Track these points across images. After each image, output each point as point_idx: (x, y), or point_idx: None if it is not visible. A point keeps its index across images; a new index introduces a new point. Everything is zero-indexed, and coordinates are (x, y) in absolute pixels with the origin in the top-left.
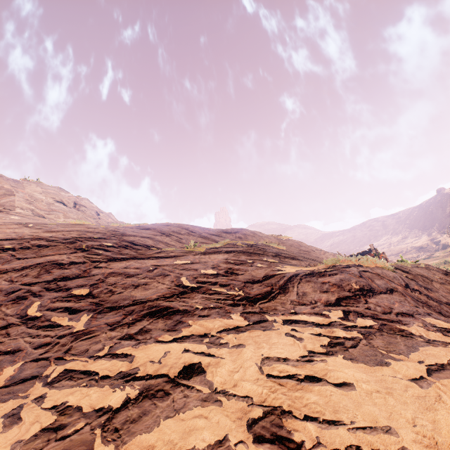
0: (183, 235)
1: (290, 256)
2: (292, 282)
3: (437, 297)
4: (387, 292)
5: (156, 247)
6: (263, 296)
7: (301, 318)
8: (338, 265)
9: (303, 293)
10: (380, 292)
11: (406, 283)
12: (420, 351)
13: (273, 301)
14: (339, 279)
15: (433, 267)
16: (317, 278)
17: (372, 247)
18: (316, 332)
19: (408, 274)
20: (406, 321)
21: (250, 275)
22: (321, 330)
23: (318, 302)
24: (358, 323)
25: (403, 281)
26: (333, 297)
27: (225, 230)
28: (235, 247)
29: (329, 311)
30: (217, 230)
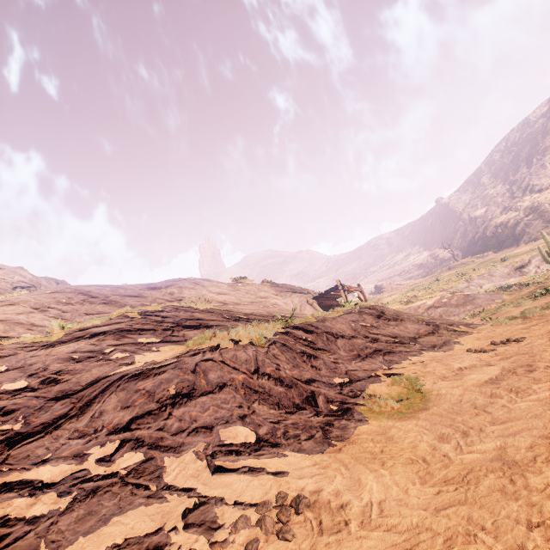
0: (72, 305)
1: (196, 324)
2: (105, 392)
3: (302, 373)
4: (213, 391)
5: (3, 336)
6: (44, 427)
7: (38, 472)
8: (194, 350)
9: (99, 413)
10: (201, 393)
11: (257, 366)
12: (103, 528)
13: (47, 437)
14: (160, 382)
15: (369, 310)
16: (138, 381)
17: (338, 283)
18: (2, 514)
19: (310, 335)
20: (189, 445)
21: (74, 382)
22: (29, 500)
23: (105, 429)
24: (115, 465)
25: (256, 364)
26: (129, 417)
27: (153, 286)
28: (119, 322)
29: (103, 444)
30: (140, 288)
